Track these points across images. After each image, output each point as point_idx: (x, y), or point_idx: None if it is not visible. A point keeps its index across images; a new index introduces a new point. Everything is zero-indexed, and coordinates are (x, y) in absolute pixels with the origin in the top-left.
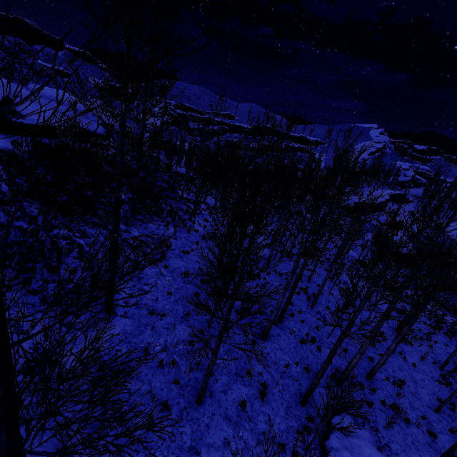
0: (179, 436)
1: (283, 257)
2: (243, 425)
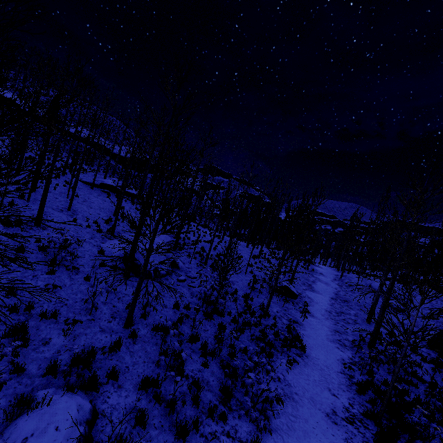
0: None
1: (108, 195)
2: None
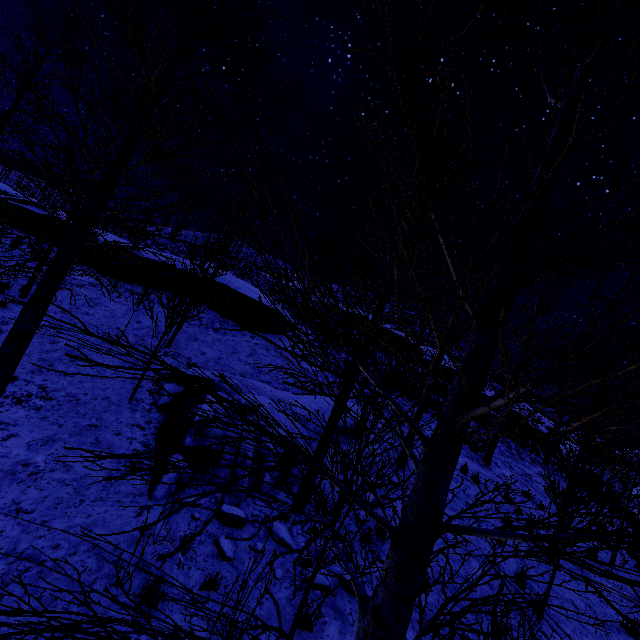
0: (510, 542)
1: None
2: (617, 636)
